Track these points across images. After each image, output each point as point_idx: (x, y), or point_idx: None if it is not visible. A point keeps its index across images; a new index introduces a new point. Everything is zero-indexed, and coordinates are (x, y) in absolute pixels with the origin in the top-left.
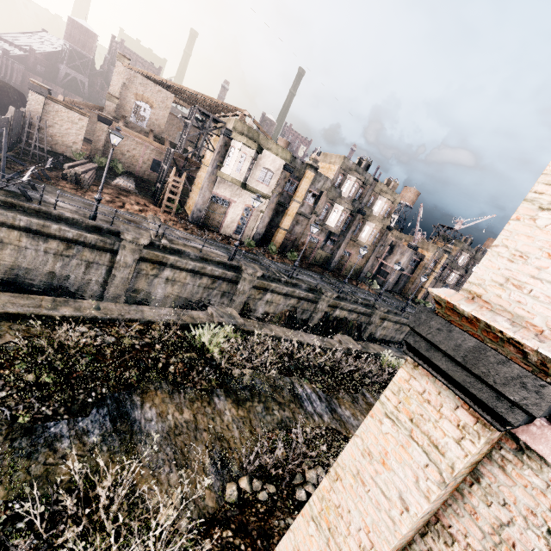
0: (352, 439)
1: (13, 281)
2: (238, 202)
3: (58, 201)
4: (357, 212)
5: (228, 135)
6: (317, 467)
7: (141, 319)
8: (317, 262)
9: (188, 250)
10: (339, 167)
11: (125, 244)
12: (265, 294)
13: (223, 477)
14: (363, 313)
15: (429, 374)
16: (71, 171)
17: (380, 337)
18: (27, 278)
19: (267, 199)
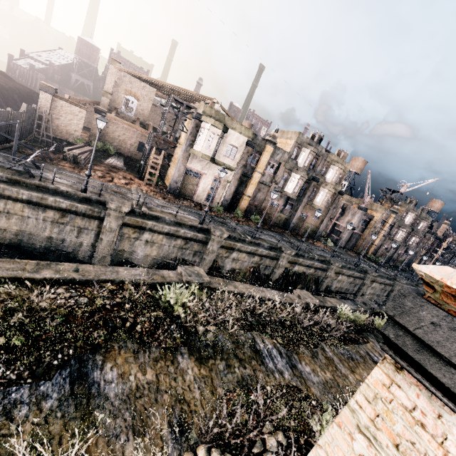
0: (314, 449)
1: (18, 245)
2: (208, 174)
3: (55, 177)
4: (312, 179)
5: (198, 118)
6: (277, 433)
7: (115, 280)
8: (277, 223)
9: (164, 215)
10: (295, 141)
11: (110, 212)
12: (232, 252)
13: (181, 445)
14: (320, 268)
15: (420, 383)
16: (69, 153)
17: (336, 289)
18: (30, 242)
19: (233, 171)
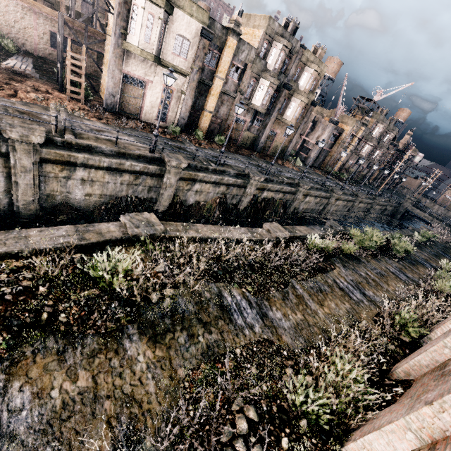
0: None
1: None
2: (155, 82)
3: None
4: (283, 87)
5: None
6: (248, 409)
7: (24, 250)
8: (244, 144)
9: (99, 144)
10: (264, 31)
11: (14, 145)
12: (194, 184)
13: None
14: (288, 192)
15: None
16: None
17: (303, 210)
18: None
19: (186, 76)
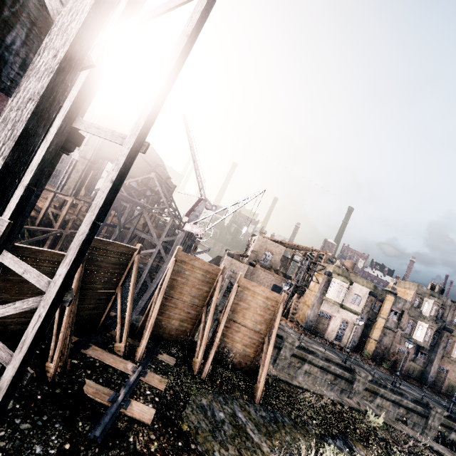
0: None
1: None
2: (337, 316)
3: None
4: (443, 329)
5: (330, 275)
6: None
7: (325, 396)
8: (410, 374)
9: (317, 351)
10: (414, 292)
11: (286, 344)
12: (375, 397)
13: None
14: None
15: None
16: None
17: None
18: None
19: (358, 315)
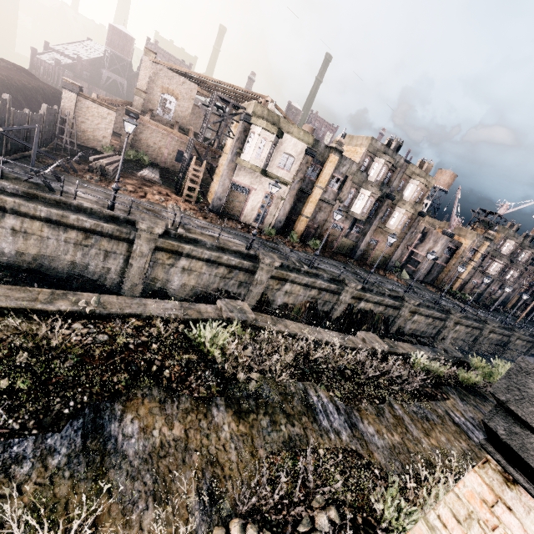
0: None
1: (37, 270)
2: (259, 190)
3: (77, 191)
4: (386, 197)
5: (247, 120)
6: (329, 509)
7: (142, 314)
8: (341, 250)
9: (204, 239)
10: (366, 149)
11: (140, 234)
12: (284, 284)
13: (210, 517)
14: (391, 306)
15: None
16: (96, 163)
17: (410, 331)
18: (51, 267)
19: (288, 185)
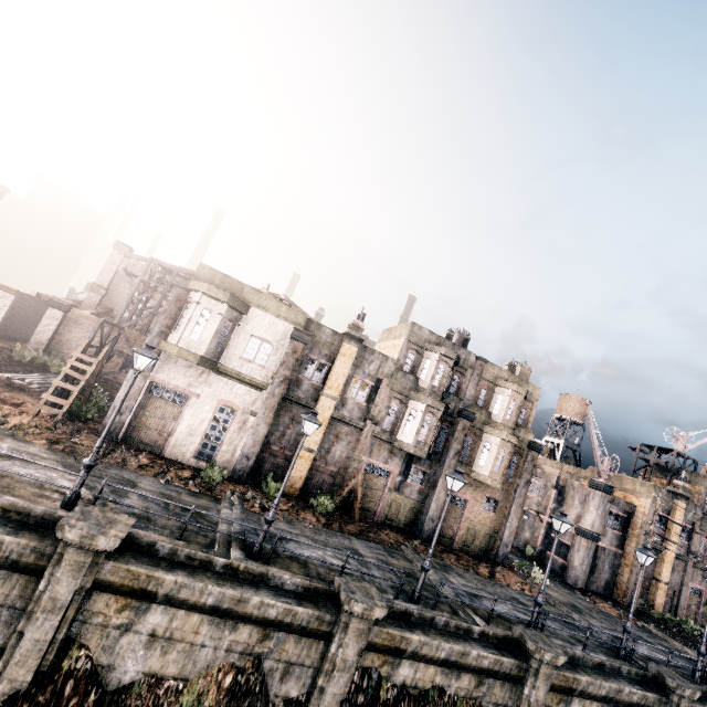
0: None
1: None
2: (205, 397)
3: None
4: (458, 415)
5: (183, 285)
6: None
7: None
8: (393, 520)
9: None
10: (406, 339)
11: None
12: (145, 608)
13: None
14: (494, 671)
15: None
16: None
17: None
18: None
19: (262, 389)
